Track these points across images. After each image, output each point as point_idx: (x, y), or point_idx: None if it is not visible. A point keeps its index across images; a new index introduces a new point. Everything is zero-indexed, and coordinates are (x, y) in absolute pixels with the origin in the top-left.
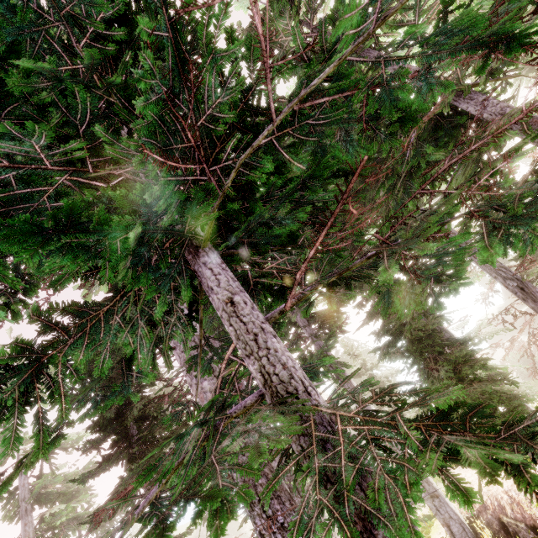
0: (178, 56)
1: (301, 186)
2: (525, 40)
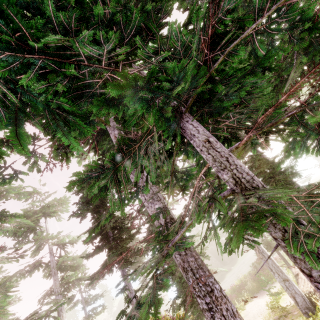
0: None
1: (249, 71)
2: None
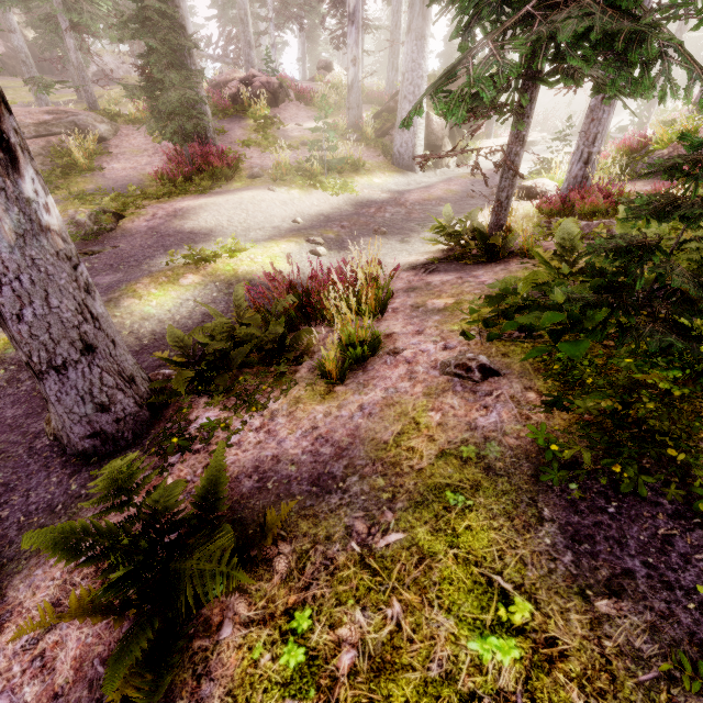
0: None
1: None
2: None
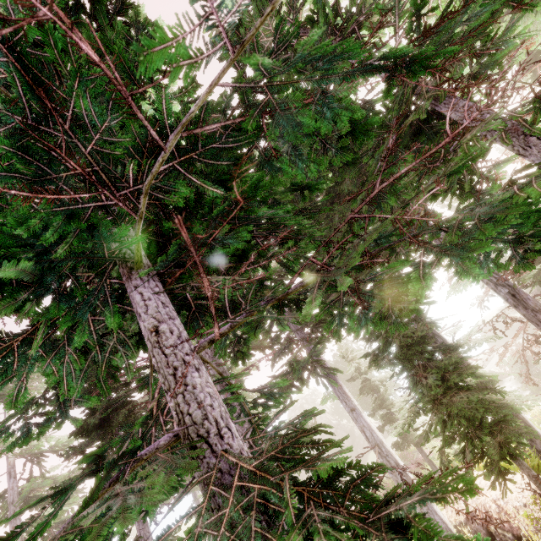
0: (34, 81)
1: (235, 206)
2: (508, 43)
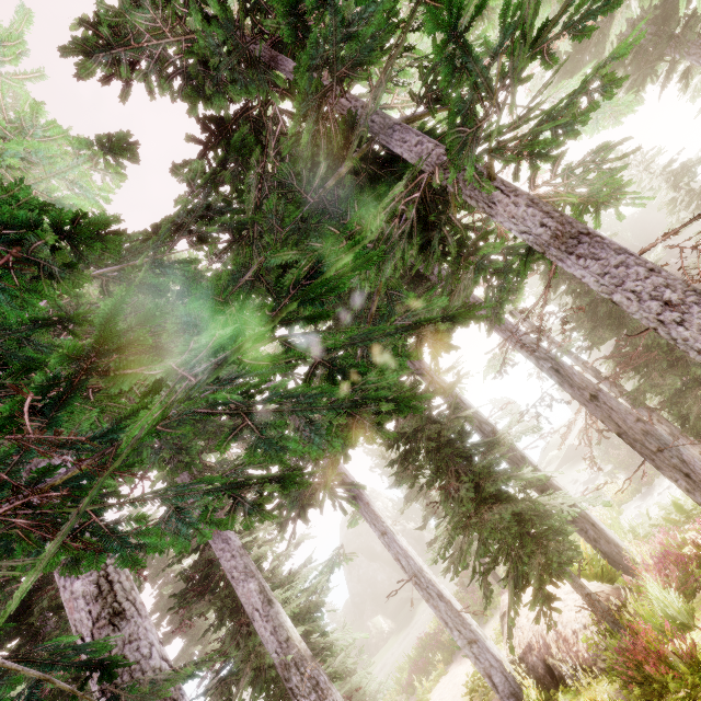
0: None
1: None
2: None
